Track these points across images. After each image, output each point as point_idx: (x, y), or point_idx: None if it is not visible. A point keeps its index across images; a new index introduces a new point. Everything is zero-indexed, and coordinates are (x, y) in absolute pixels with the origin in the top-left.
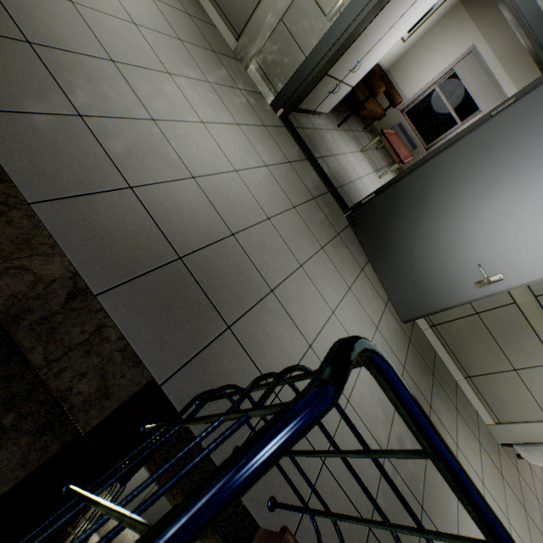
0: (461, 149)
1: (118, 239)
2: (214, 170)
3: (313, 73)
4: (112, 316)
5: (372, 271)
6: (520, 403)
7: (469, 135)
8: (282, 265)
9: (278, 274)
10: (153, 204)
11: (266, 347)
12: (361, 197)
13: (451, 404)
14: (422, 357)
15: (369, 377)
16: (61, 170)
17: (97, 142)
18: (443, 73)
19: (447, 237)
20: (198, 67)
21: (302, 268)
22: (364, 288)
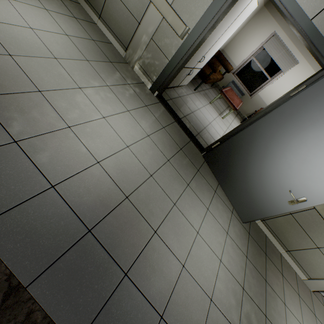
0: (273, 117)
1: (43, 232)
2: (112, 151)
3: (174, 70)
4: (38, 299)
5: (221, 190)
6: (323, 267)
7: (277, 108)
8: (161, 209)
9: (159, 217)
10: (70, 193)
11: (153, 279)
12: (211, 137)
13: (279, 272)
14: (258, 243)
15: (224, 274)
16: (0, 191)
17: (28, 158)
18: (257, 49)
19: (268, 172)
20: (100, 76)
21: (175, 205)
22: (217, 205)
